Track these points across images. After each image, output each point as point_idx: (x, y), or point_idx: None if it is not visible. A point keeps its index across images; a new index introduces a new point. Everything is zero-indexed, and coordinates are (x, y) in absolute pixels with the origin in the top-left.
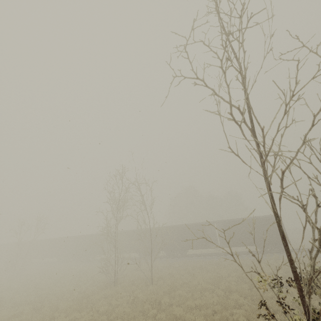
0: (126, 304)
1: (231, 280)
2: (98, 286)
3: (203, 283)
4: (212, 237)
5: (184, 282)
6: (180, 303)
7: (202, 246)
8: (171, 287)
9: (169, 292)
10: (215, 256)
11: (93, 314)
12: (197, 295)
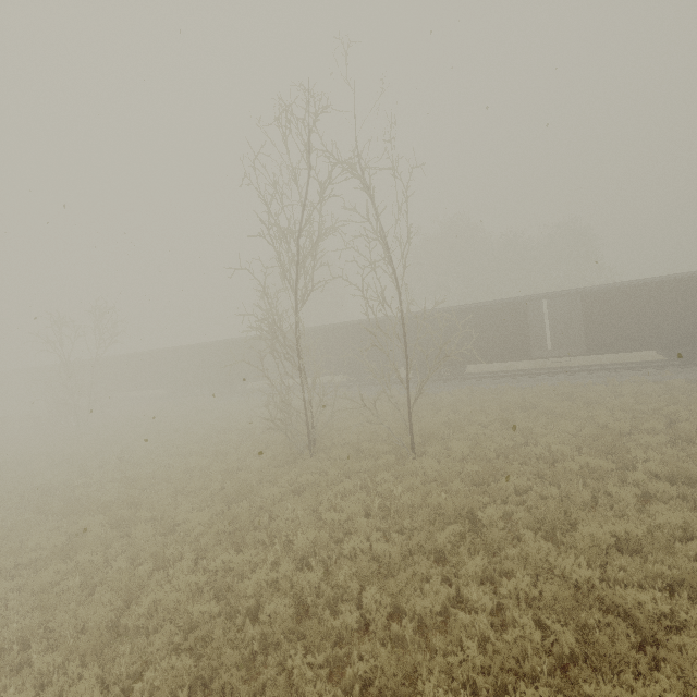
0: (365, 519)
1: (649, 442)
2: (269, 458)
3: (568, 451)
4: (532, 334)
5: (509, 449)
6: (545, 524)
7: (511, 355)
8: (485, 468)
9: (480, 479)
10: (541, 375)
11: (276, 560)
12: (586, 495)
